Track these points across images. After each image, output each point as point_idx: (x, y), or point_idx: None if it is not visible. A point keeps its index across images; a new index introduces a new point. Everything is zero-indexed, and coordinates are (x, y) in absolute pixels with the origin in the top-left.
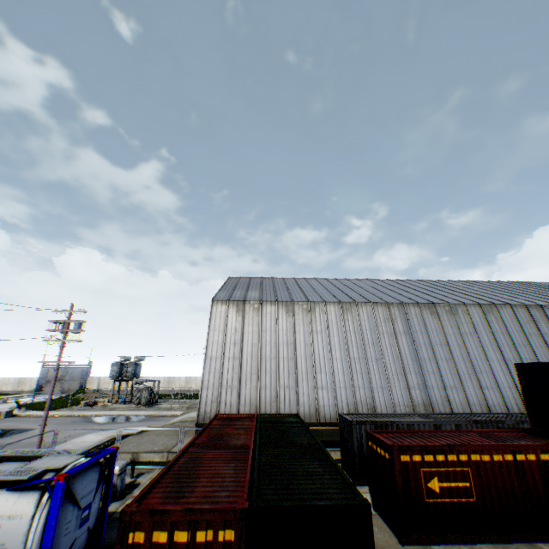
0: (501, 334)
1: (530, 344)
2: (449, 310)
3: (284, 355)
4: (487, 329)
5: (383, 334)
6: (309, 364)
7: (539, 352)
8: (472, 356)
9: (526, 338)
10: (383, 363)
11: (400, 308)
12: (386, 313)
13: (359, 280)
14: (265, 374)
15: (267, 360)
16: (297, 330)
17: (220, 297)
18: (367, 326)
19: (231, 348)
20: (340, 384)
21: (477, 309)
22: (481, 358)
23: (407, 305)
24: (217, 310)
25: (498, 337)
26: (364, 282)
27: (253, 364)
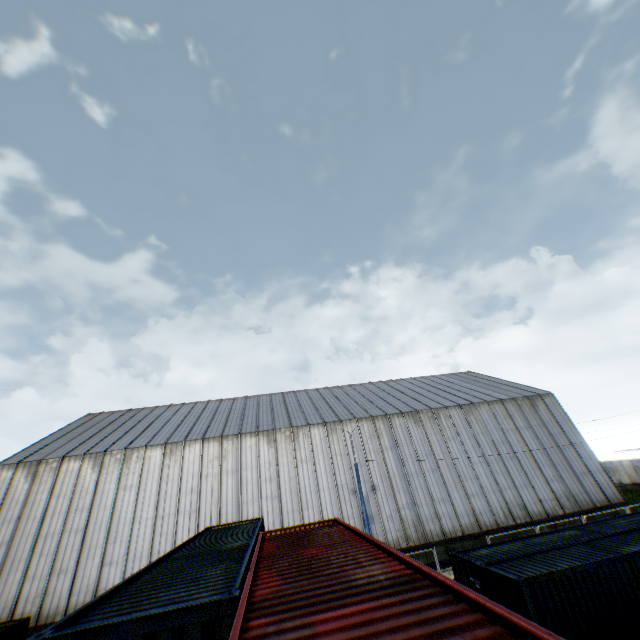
0: (340, 456)
1: (368, 463)
2: (291, 435)
3: (73, 526)
4: (327, 452)
5: (207, 478)
6: (102, 534)
7: (377, 470)
8: (302, 488)
9: (365, 456)
10: (197, 515)
11: (234, 441)
12: (217, 450)
13: (245, 399)
14: (39, 558)
15: (47, 538)
16: (100, 489)
17: (17, 457)
18: (190, 470)
19: (2, 529)
20: (135, 554)
21: (321, 429)
22: (312, 488)
23: (244, 436)
24: (0, 478)
25: (337, 460)
26: (245, 402)
27: (27, 547)
